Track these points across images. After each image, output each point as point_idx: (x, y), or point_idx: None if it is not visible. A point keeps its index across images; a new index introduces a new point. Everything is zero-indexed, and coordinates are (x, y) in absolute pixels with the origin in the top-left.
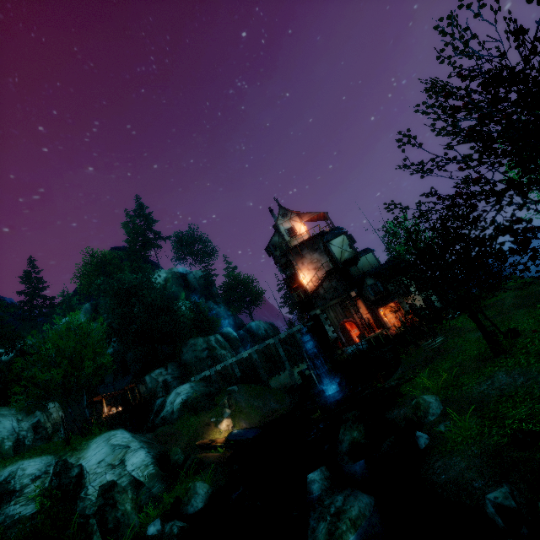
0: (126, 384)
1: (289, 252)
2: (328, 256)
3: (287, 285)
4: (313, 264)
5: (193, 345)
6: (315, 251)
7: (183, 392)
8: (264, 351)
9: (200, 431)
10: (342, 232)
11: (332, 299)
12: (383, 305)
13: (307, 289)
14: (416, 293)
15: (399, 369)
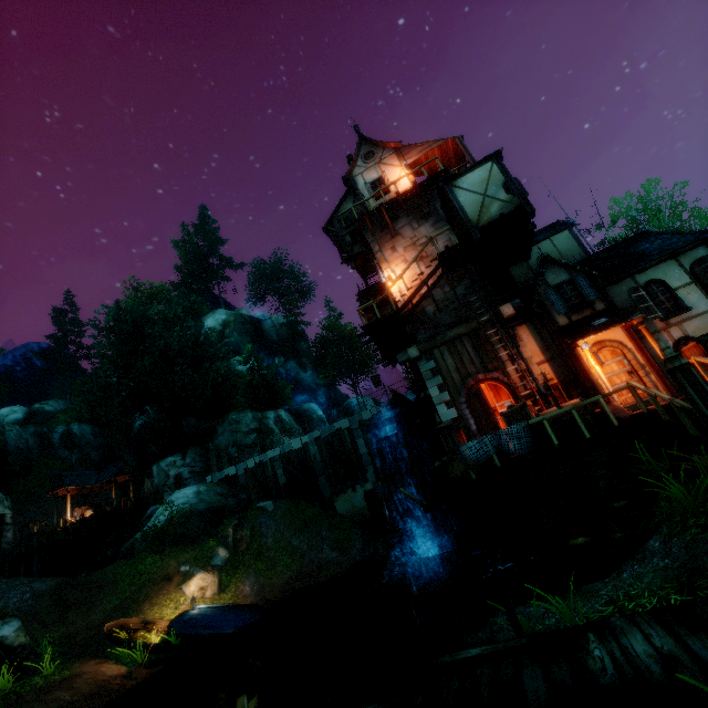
0: (112, 474)
1: (367, 225)
2: (453, 227)
3: (361, 302)
4: (417, 248)
5: (234, 423)
6: (425, 220)
7: (178, 501)
8: (331, 441)
9: (144, 591)
10: (489, 156)
11: (452, 325)
12: (593, 330)
13: (390, 298)
14: (700, 308)
15: (654, 543)
